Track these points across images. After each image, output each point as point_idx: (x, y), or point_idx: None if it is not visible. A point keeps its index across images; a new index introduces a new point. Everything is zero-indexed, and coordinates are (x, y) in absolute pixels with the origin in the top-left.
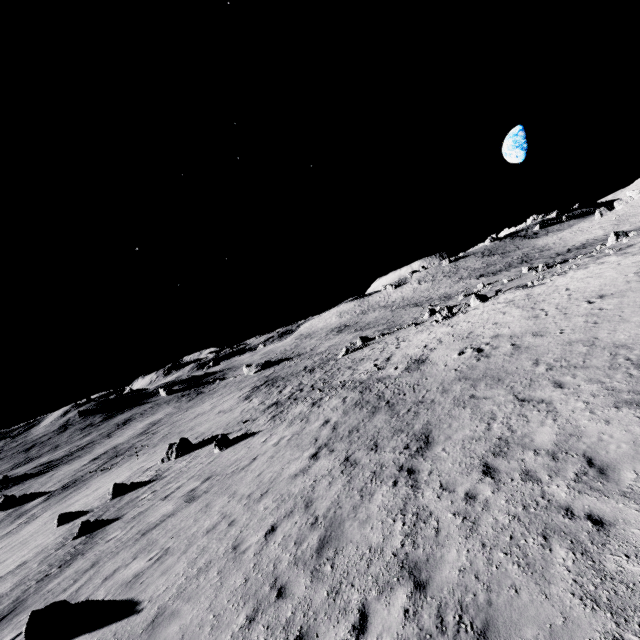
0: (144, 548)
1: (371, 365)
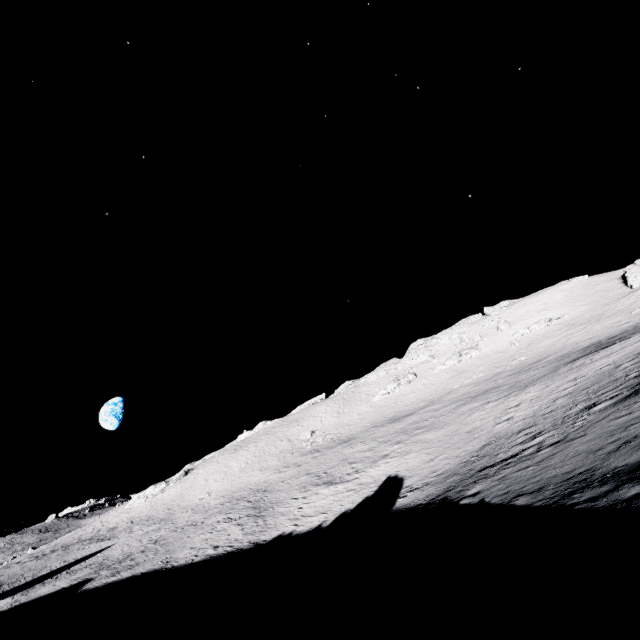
0: None
1: None
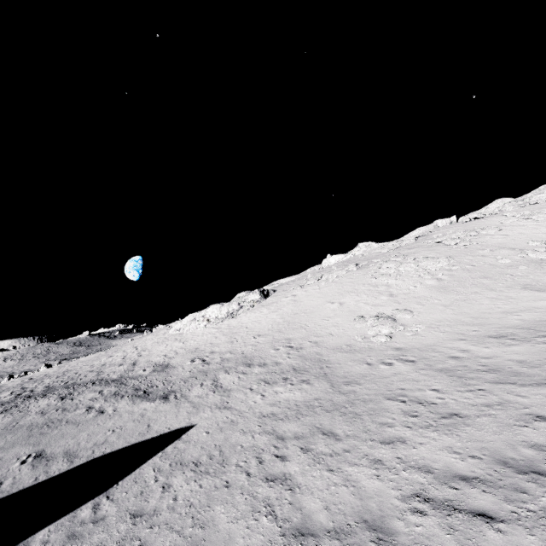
0: None
1: None
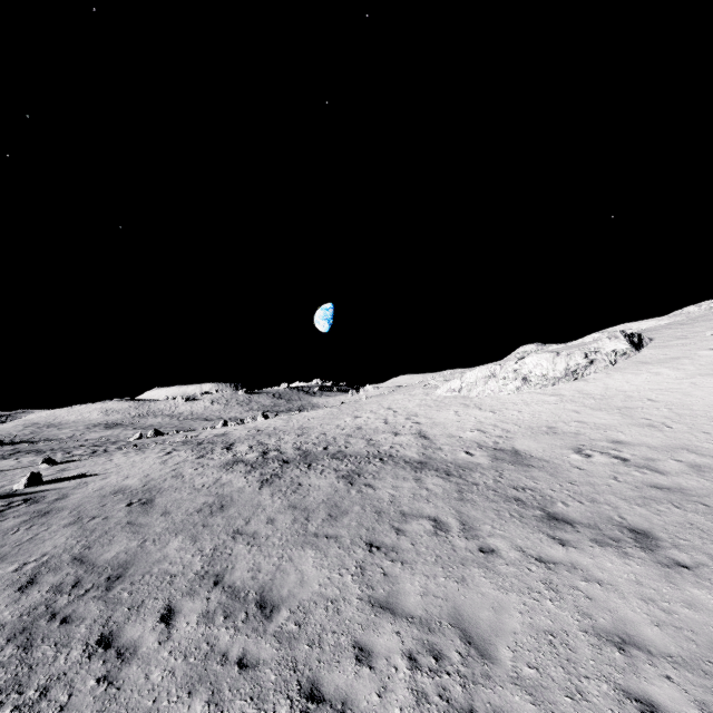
0: (59, 476)
1: (182, 438)
